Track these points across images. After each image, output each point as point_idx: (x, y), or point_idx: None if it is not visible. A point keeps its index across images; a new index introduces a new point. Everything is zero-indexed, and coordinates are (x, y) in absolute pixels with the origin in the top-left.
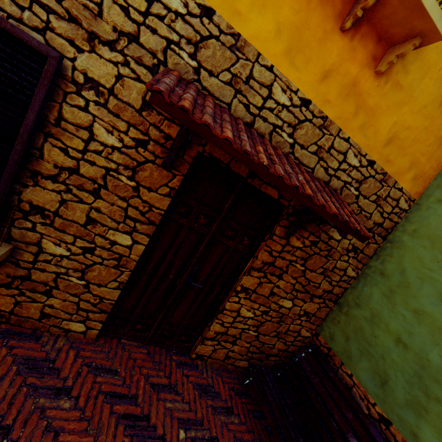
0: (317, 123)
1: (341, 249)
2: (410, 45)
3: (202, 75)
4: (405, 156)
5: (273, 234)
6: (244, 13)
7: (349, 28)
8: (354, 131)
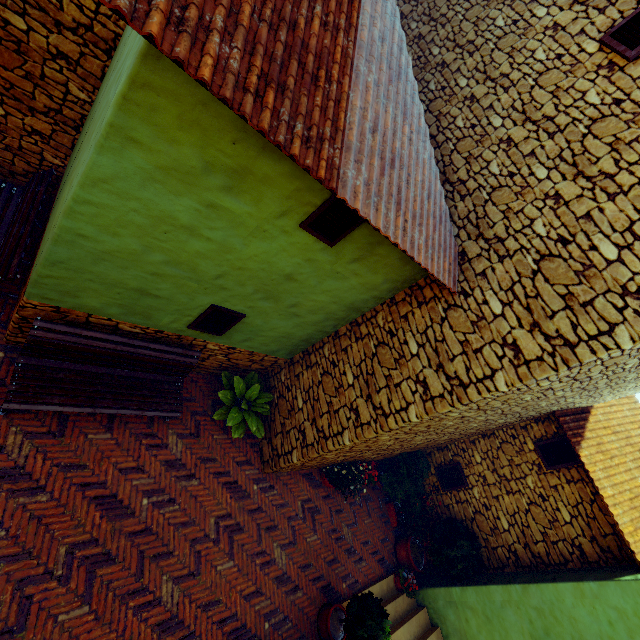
0: None
1: (39, 49)
2: None
3: None
4: None
5: None
6: None
7: None
8: None
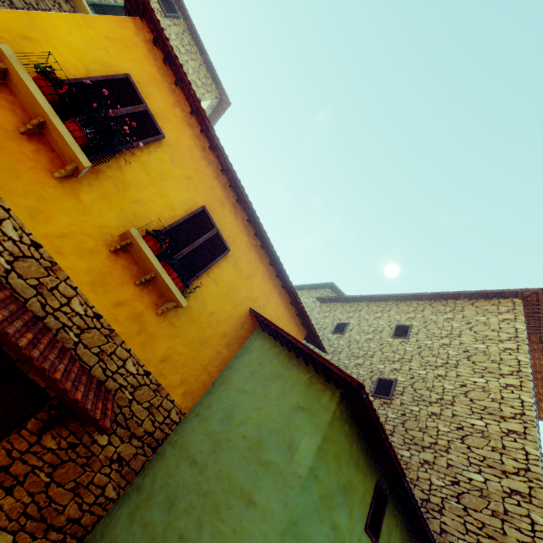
0: (104, 332)
1: (104, 458)
2: (171, 305)
3: (11, 275)
4: (177, 374)
5: (23, 427)
6: (65, 254)
7: (140, 284)
8: (136, 345)
